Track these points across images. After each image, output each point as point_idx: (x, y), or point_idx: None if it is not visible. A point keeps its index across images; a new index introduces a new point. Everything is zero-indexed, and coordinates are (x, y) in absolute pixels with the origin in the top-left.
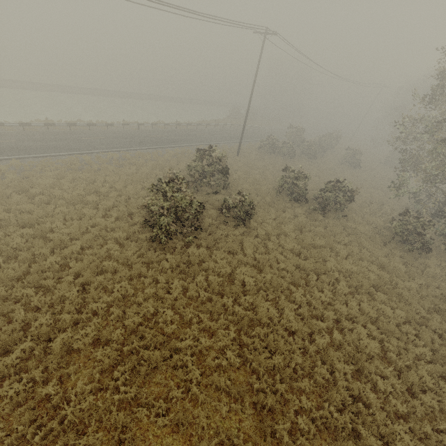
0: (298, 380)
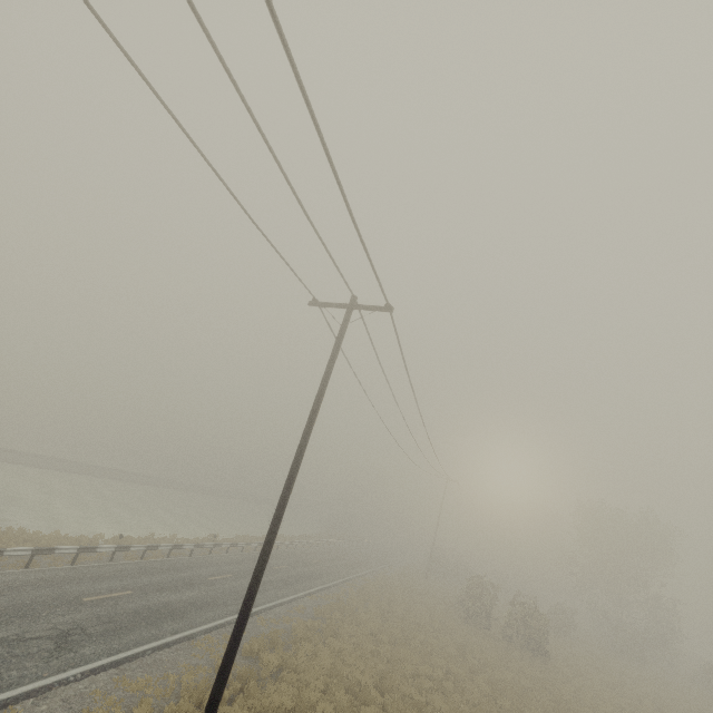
0: None
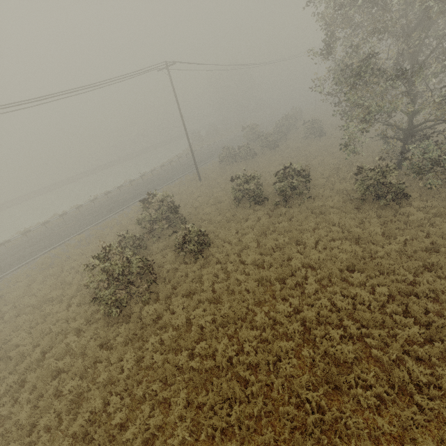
0: (263, 432)
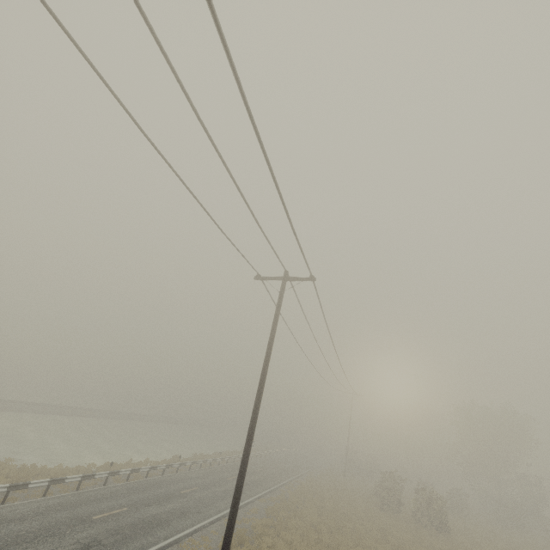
0: None
